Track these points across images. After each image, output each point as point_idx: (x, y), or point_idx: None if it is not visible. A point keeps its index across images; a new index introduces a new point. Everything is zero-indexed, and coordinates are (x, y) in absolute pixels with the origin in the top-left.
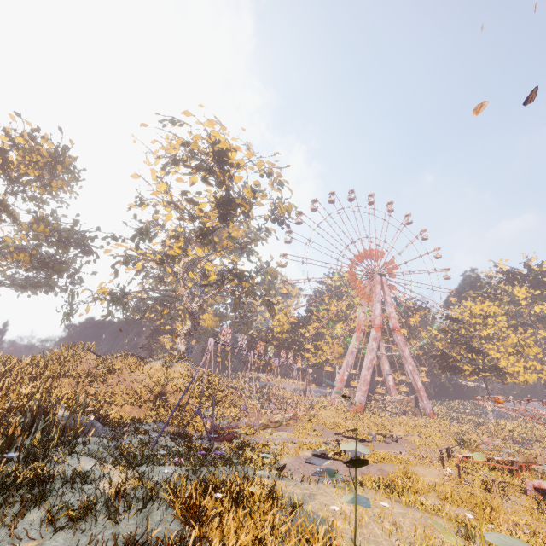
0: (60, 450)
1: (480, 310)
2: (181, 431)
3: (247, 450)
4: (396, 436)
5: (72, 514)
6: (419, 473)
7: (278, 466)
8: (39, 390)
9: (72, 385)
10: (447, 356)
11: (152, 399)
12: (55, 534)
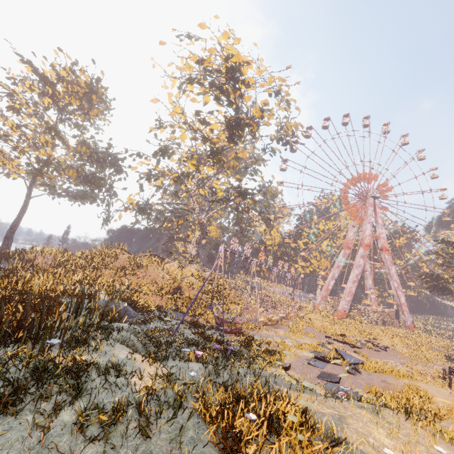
0: (99, 334)
1: None
2: (195, 321)
3: (253, 345)
4: (382, 344)
5: (103, 419)
6: (427, 391)
7: (284, 365)
8: (87, 277)
9: (111, 275)
10: (438, 277)
11: (171, 292)
12: (86, 445)
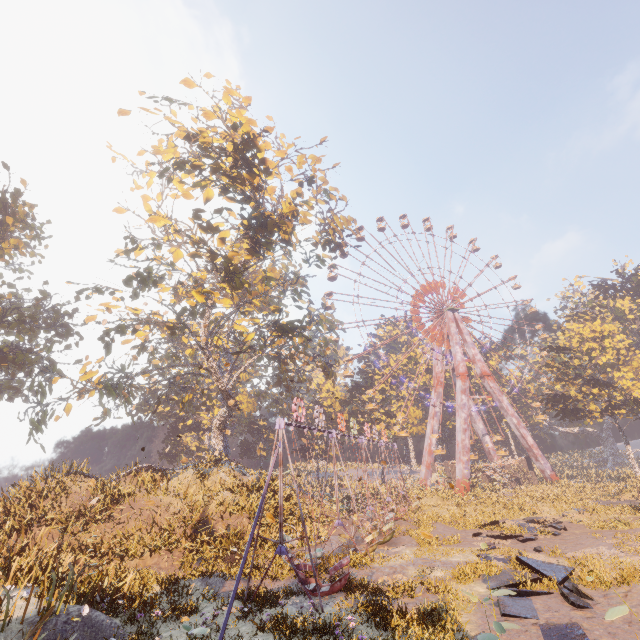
0: None
1: (591, 331)
2: (255, 591)
3: (391, 611)
4: (548, 519)
5: None
6: None
7: None
8: None
9: (55, 535)
10: (564, 396)
11: (188, 534)
12: None
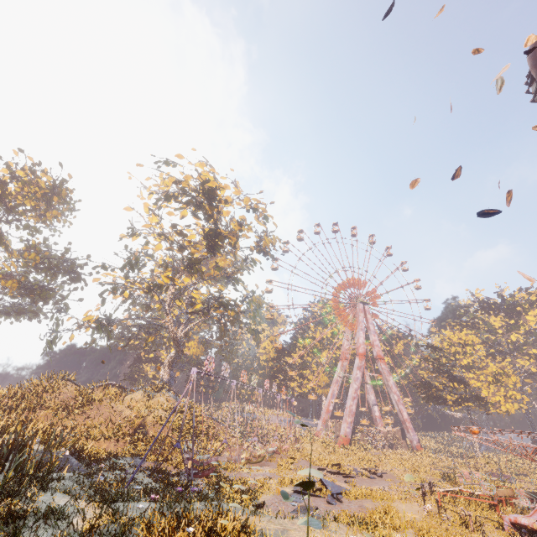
0: (33, 486)
1: (459, 338)
2: (159, 466)
3: (226, 486)
4: (381, 471)
5: None
6: (399, 510)
7: (257, 503)
8: (14, 423)
9: (49, 417)
10: (430, 385)
11: (131, 432)
12: None
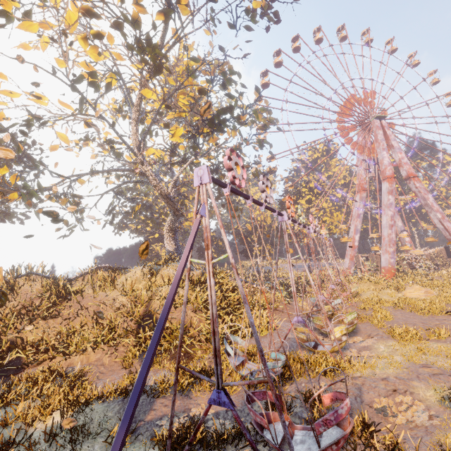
0: None
1: None
2: None
3: None
4: None
5: None
6: None
7: None
8: None
9: None
10: None
11: (133, 328)
12: None
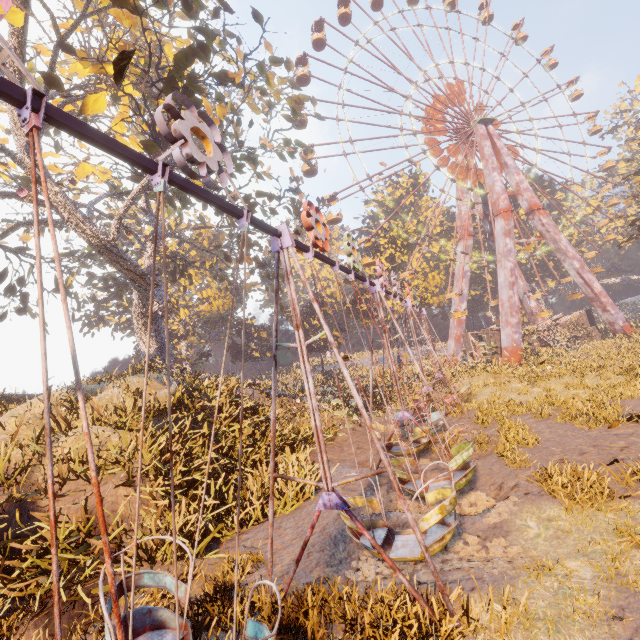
0: None
1: None
2: None
3: None
4: None
5: None
6: None
7: None
8: None
9: None
10: None
11: None
12: None
